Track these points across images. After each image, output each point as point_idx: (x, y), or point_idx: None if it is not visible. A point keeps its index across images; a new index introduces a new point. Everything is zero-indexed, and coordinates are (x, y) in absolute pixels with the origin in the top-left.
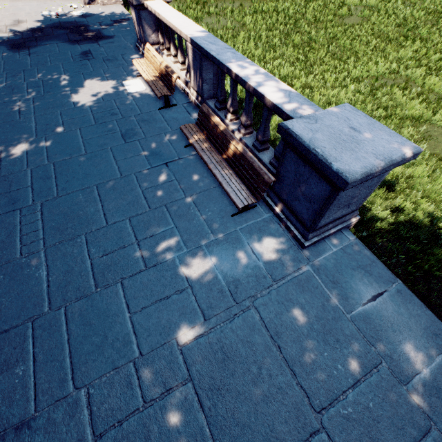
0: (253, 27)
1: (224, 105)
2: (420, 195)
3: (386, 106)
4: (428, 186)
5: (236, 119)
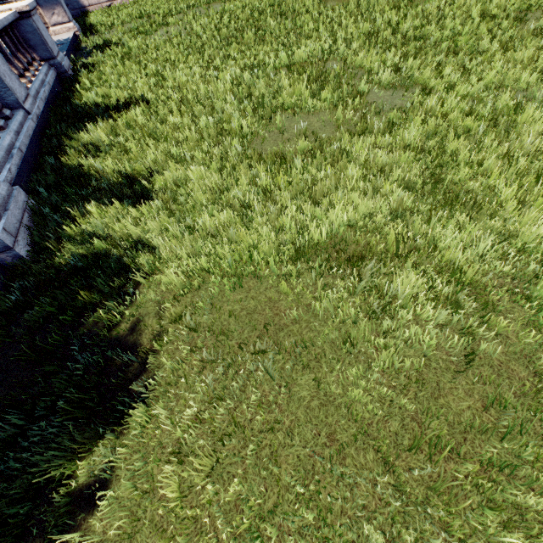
0: (202, 30)
1: (2, 115)
2: (160, 208)
3: (249, 95)
4: (179, 194)
5: (0, 130)
